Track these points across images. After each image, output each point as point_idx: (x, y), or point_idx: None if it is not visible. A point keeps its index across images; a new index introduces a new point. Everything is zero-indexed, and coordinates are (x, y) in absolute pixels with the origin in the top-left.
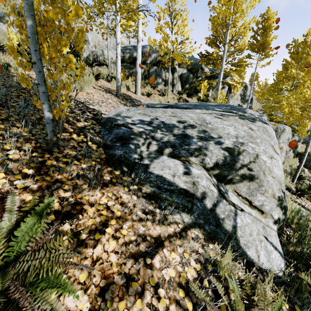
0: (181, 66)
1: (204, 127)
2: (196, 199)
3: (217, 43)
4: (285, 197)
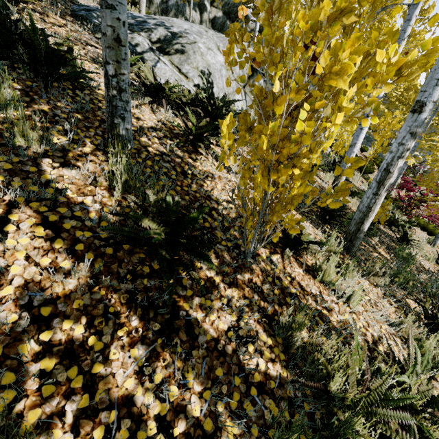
0: (215, 5)
1: (164, 21)
2: (130, 45)
3: None
4: (209, 75)
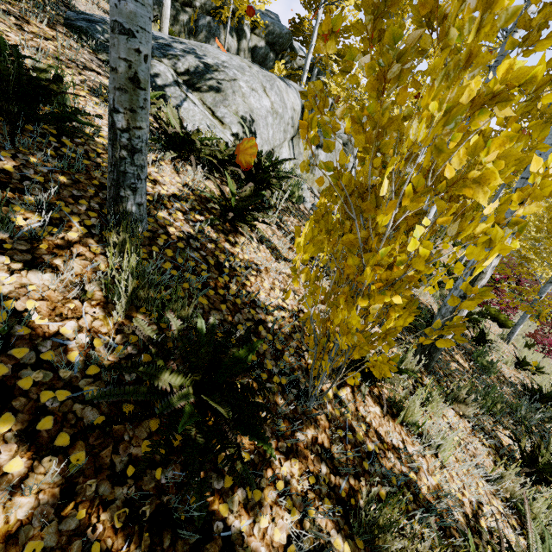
0: (256, 32)
1: (195, 47)
2: None
3: (316, 7)
4: (251, 122)
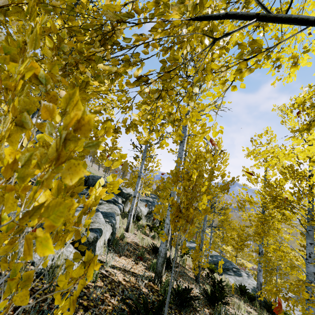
0: None
1: None
2: None
3: None
4: None
